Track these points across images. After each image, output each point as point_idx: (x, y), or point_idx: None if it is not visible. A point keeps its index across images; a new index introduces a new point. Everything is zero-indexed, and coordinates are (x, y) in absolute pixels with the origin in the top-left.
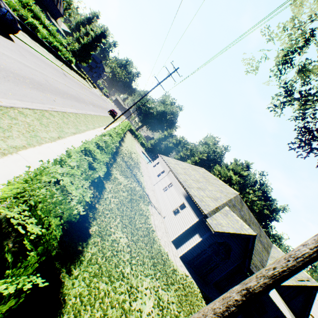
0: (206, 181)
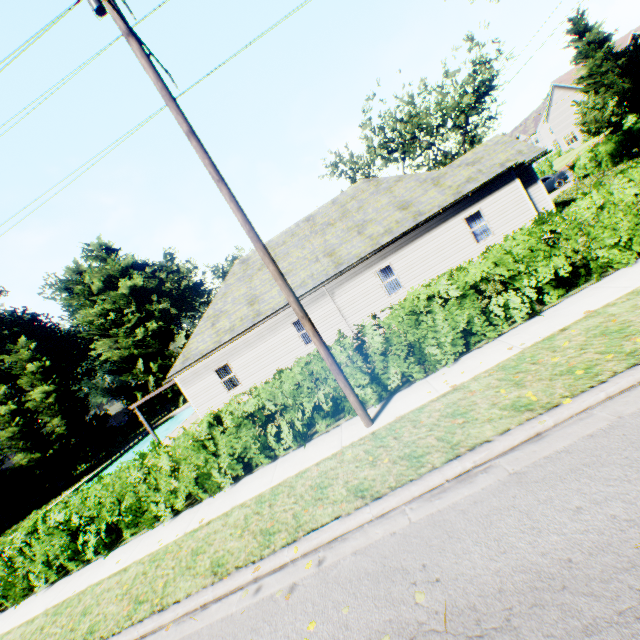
0: (344, 220)
